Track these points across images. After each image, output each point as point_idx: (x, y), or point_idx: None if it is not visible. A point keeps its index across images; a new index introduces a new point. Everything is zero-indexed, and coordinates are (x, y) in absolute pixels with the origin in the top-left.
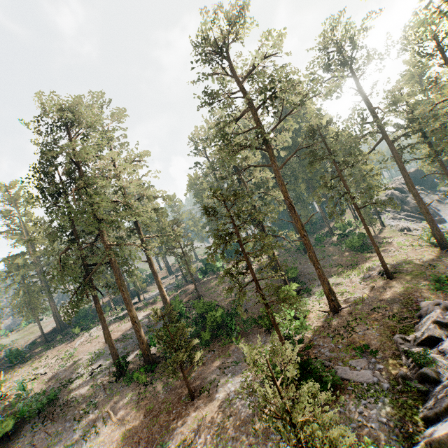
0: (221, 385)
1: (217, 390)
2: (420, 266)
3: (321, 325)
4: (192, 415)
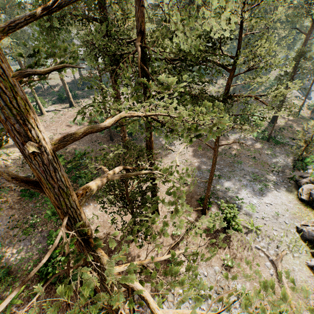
0: (229, 135)
1: (228, 136)
2: (307, 117)
3: (268, 126)
4: (222, 141)
